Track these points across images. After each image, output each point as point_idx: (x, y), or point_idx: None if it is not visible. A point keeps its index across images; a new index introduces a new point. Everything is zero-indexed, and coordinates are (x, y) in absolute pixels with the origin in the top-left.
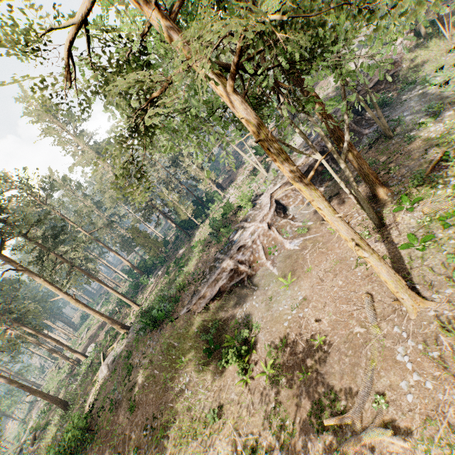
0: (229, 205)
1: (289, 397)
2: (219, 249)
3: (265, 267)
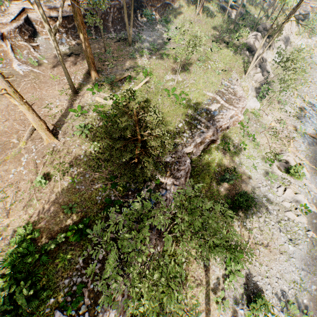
0: None
1: None
2: None
3: None
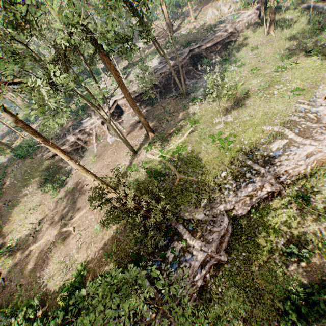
0: (89, 95)
1: (62, 210)
2: (74, 124)
3: (93, 146)
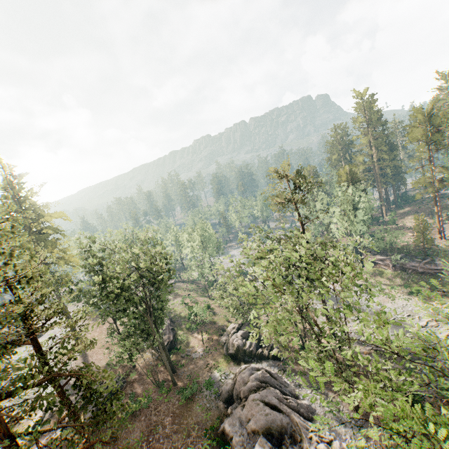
0: None
1: None
2: None
3: None
